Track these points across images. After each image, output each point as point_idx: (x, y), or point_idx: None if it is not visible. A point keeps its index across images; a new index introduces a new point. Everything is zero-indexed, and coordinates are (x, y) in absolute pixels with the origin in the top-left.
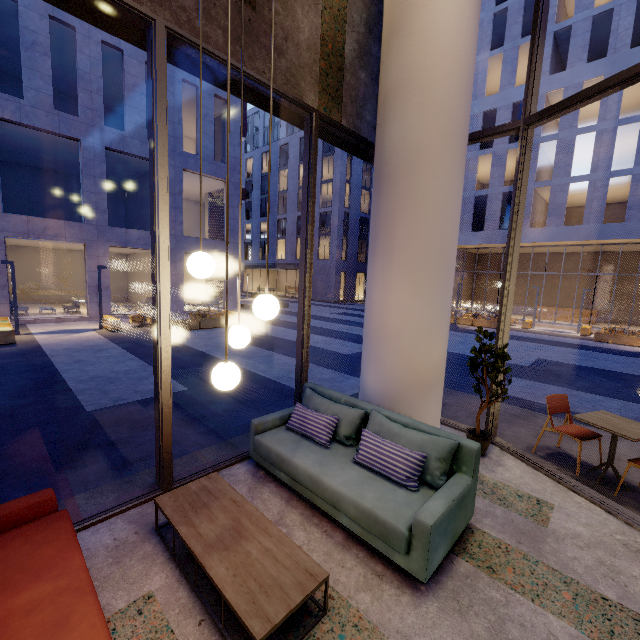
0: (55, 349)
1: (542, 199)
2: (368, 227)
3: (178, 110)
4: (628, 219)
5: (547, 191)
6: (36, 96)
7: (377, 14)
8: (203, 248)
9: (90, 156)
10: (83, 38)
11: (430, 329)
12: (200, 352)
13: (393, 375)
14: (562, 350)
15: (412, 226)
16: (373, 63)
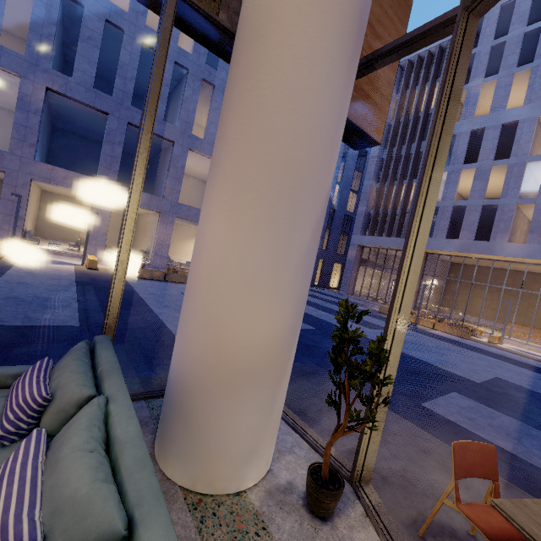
0: (19, 271)
1: (525, 217)
2: (351, 224)
3: (194, 102)
4: None
5: (531, 209)
6: (82, 76)
7: None
8: (193, 215)
9: (114, 127)
10: (128, 38)
11: (254, 284)
12: (138, 297)
13: (191, 347)
14: (529, 374)
15: (246, 119)
16: None
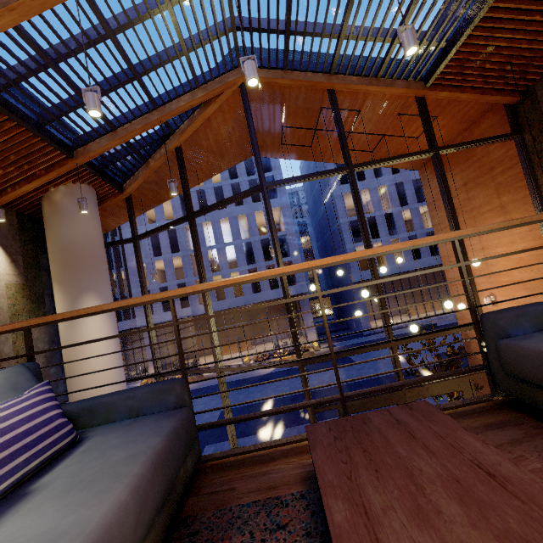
0: None
1: None
2: None
3: None
4: (245, 294)
5: None
6: None
7: (56, 329)
8: None
9: None
10: None
11: None
12: None
13: None
14: (234, 392)
15: None
16: (59, 356)
